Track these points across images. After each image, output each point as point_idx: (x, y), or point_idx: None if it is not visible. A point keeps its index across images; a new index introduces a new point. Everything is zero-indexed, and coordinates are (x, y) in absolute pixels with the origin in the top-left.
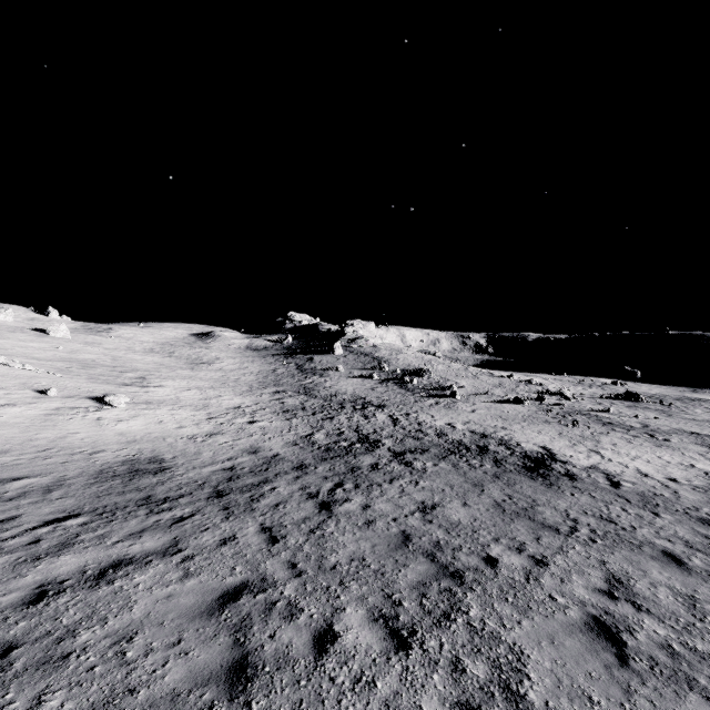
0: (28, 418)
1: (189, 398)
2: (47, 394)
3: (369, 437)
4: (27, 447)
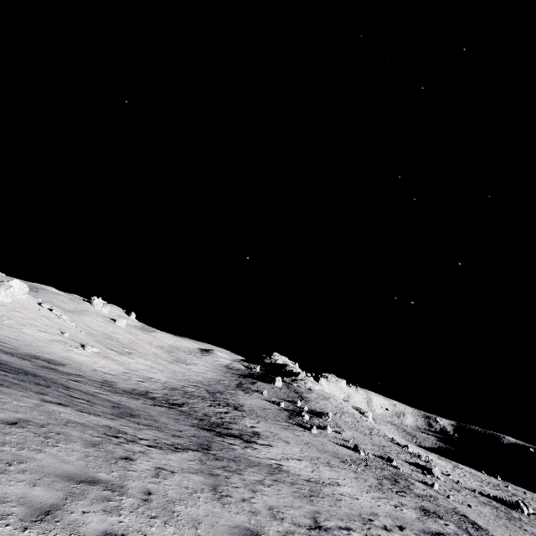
0: (44, 338)
1: (134, 366)
2: (64, 334)
3: (182, 405)
4: (26, 342)
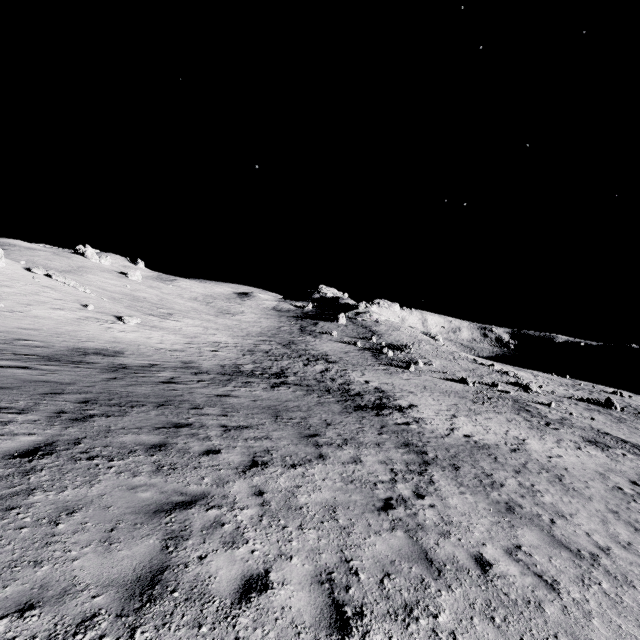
0: (66, 318)
1: (188, 331)
2: (87, 308)
3: (284, 374)
4: (51, 330)
